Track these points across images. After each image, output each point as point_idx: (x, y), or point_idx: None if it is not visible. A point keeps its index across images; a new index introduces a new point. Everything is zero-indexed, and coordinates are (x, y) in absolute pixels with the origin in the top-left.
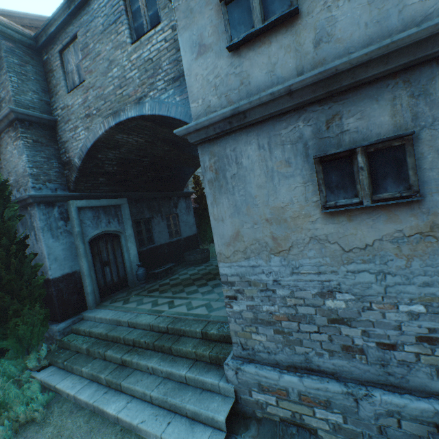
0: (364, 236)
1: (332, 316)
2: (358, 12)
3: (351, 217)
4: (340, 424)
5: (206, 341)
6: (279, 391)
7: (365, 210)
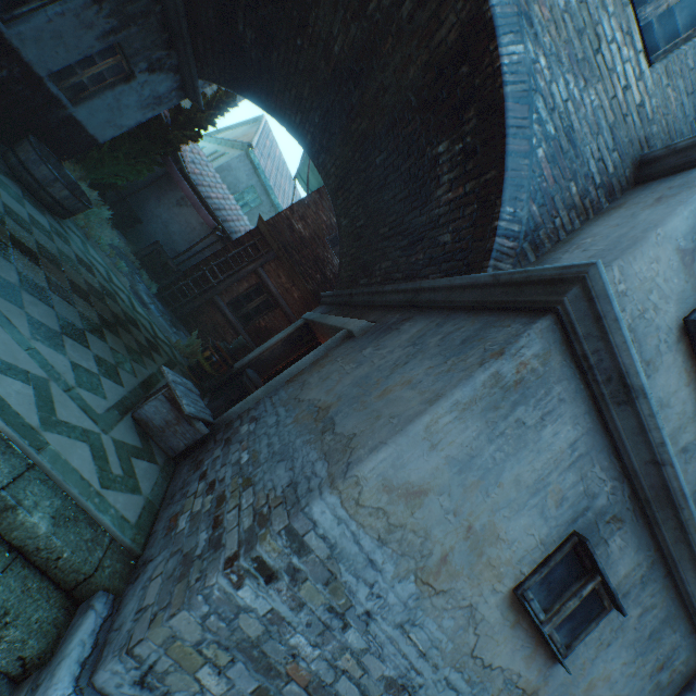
0: (499, 654)
1: None
2: None
3: (517, 623)
4: None
5: None
6: None
7: (530, 630)
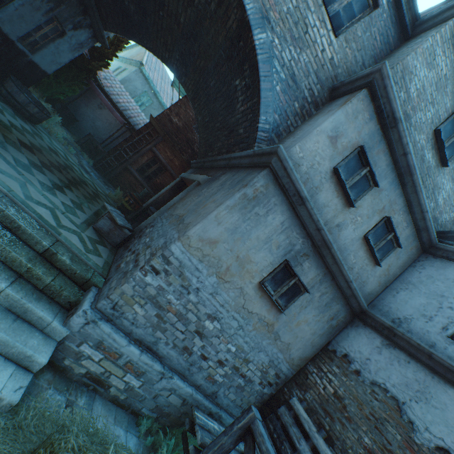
0: (255, 308)
1: (200, 329)
2: (349, 237)
3: (262, 296)
4: (135, 387)
5: (45, 261)
6: (114, 353)
7: (269, 299)
